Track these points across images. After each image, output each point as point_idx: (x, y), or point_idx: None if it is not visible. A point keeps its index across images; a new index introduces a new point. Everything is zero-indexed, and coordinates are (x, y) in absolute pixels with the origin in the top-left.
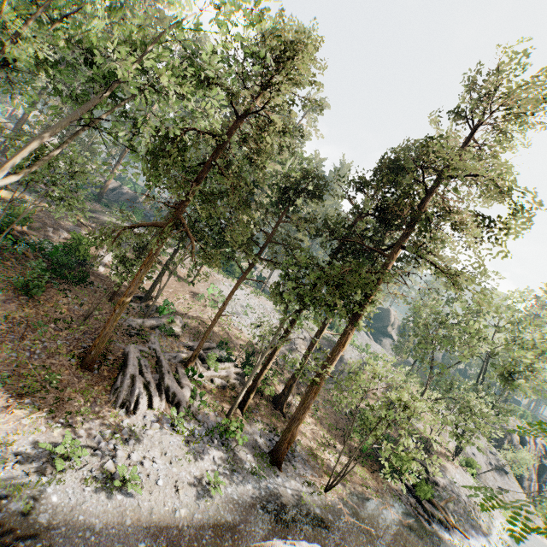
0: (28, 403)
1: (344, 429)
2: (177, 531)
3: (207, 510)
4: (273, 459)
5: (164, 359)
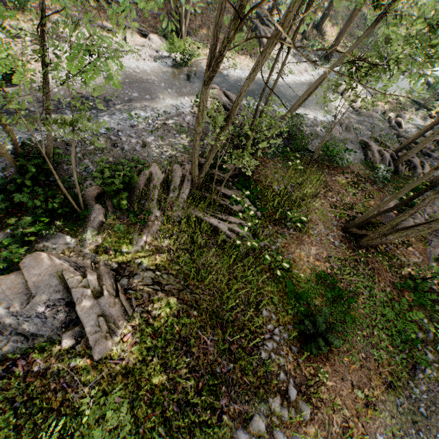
0: (241, 54)
1: (354, 35)
2: (310, 84)
3: (313, 78)
4: (326, 58)
5: (261, 15)
